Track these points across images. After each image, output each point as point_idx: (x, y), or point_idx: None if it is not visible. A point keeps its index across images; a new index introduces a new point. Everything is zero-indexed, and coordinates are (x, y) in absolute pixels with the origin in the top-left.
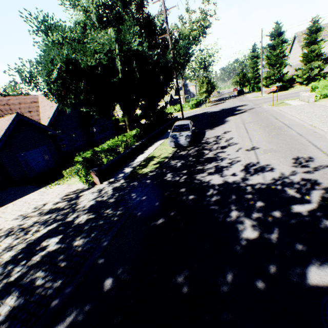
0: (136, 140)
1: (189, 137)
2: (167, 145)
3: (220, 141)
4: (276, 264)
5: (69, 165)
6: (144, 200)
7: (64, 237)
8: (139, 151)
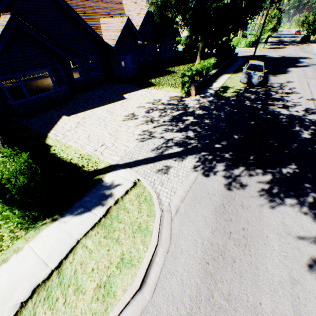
0: (210, 69)
1: (261, 78)
2: (236, 80)
3: (284, 88)
4: None
5: (150, 77)
6: (236, 112)
7: (195, 118)
8: (212, 80)
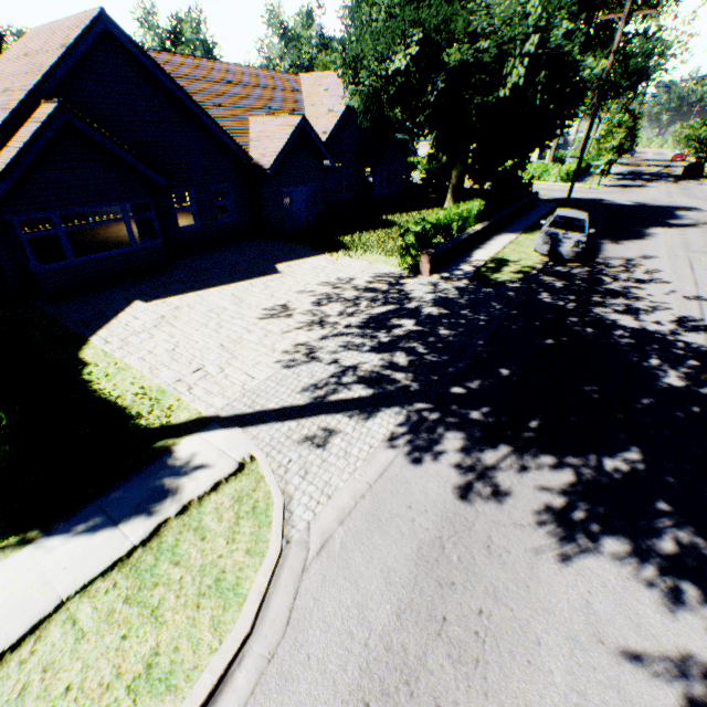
0: (472, 222)
1: (581, 245)
2: (527, 247)
3: (634, 270)
4: (699, 407)
5: (343, 231)
6: (515, 315)
7: (419, 322)
8: (473, 244)
